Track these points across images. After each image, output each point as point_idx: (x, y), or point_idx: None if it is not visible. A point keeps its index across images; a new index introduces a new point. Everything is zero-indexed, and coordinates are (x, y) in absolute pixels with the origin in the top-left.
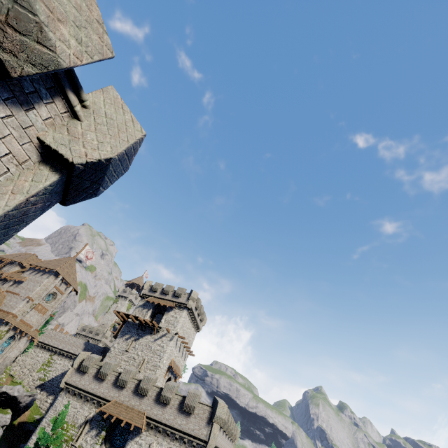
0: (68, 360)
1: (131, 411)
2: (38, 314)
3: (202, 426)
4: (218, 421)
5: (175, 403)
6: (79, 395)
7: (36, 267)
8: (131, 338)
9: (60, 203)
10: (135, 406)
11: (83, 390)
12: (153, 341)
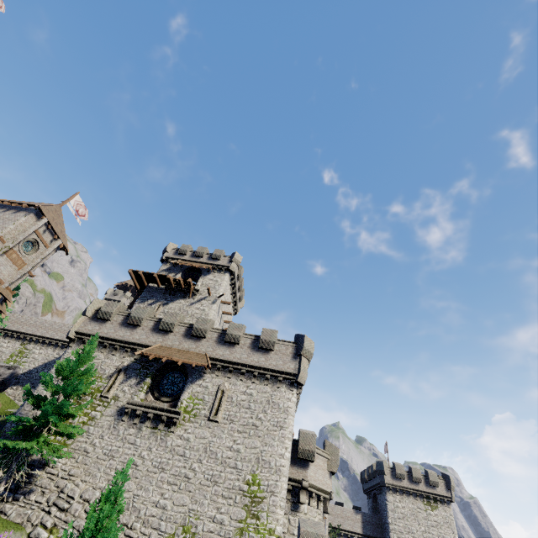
0: (53, 349)
1: (187, 353)
2: (12, 266)
3: (287, 361)
4: (306, 355)
5: (246, 342)
6: (100, 345)
7: (1, 204)
8: (157, 303)
9: None
10: (190, 349)
11: (107, 338)
12: (189, 305)
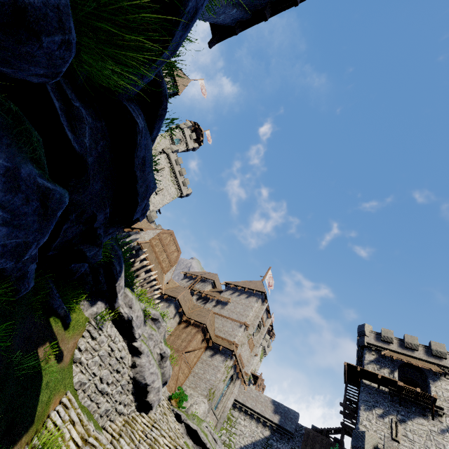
0: (256, 424)
1: None
2: (248, 349)
3: None
4: None
5: None
6: None
7: (233, 287)
8: (389, 416)
9: None
10: None
11: None
12: (439, 432)
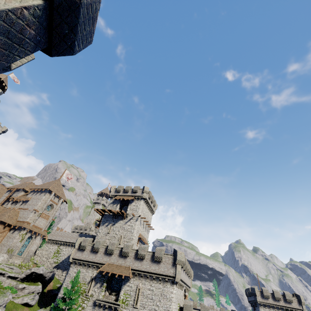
0: (71, 247)
1: (120, 267)
2: (44, 220)
3: (169, 268)
4: (179, 263)
5: (148, 257)
6: (83, 264)
7: (35, 189)
8: (110, 224)
9: (47, 53)
10: (122, 264)
11: (85, 260)
12: (125, 223)
